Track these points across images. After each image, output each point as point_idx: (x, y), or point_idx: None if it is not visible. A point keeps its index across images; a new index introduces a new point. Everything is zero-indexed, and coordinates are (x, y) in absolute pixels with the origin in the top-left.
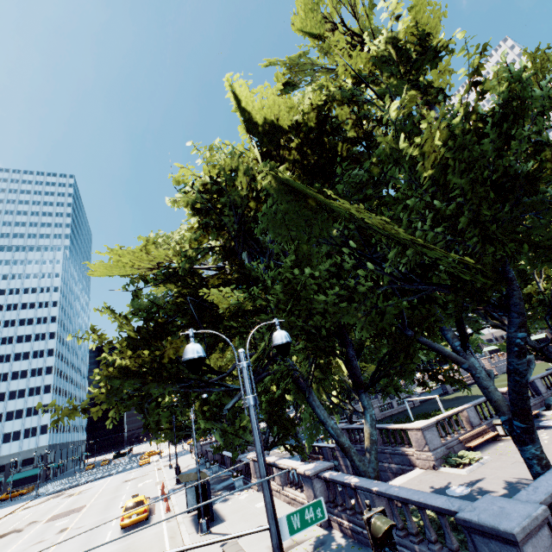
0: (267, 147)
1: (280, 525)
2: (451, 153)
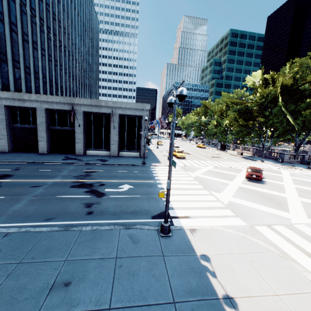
0: (282, 89)
1: (266, 144)
2: (309, 112)
